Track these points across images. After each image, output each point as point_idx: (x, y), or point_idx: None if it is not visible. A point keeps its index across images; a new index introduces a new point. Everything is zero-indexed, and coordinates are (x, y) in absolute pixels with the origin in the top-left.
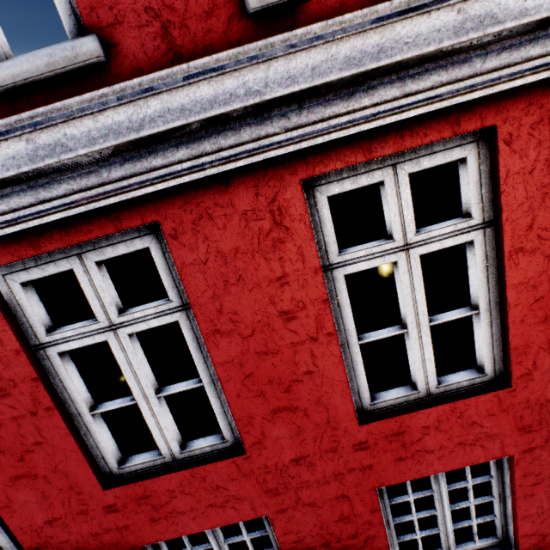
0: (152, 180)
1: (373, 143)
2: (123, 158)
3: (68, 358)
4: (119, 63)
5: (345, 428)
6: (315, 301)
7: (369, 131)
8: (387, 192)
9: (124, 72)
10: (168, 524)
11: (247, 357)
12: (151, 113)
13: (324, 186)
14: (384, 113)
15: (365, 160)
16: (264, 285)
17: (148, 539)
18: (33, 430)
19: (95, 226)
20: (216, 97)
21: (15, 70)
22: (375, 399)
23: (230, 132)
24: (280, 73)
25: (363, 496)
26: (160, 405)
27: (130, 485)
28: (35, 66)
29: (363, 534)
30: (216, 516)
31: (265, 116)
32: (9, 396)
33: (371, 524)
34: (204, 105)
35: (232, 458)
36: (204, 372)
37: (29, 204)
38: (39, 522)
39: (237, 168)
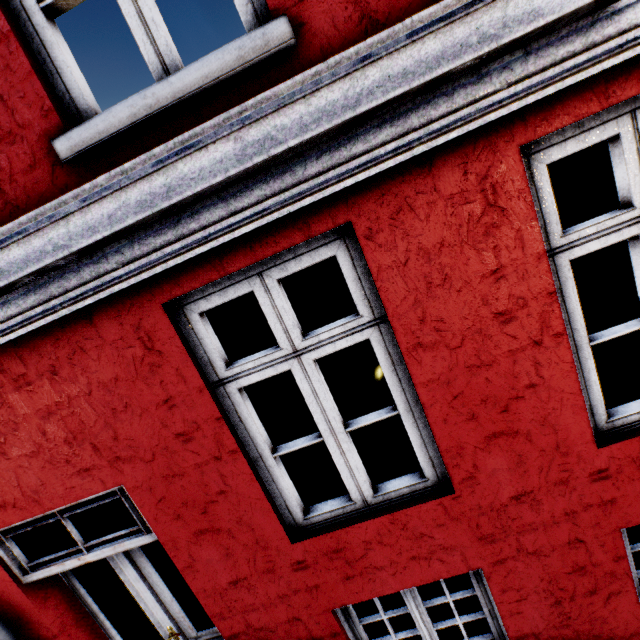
0: (351, 170)
1: (610, 86)
2: (319, 150)
3: (245, 395)
4: (306, 44)
5: (579, 453)
6: (538, 295)
7: (604, 71)
8: (623, 147)
9: (312, 54)
10: (363, 582)
11: (455, 374)
12: (369, 85)
13: (542, 152)
14: (633, 41)
15: (600, 109)
16: (474, 283)
17: (341, 600)
18: (217, 477)
19: (282, 236)
20: (444, 52)
21: (204, 72)
22: (611, 415)
23: (441, 99)
24: (521, 8)
25: (603, 540)
26: (349, 441)
27: (320, 537)
28: (224, 63)
29: (604, 589)
30: (419, 571)
31: (483, 72)
32: (191, 441)
33: (615, 576)
34: (430, 64)
35: (438, 499)
36: (400, 398)
37: (220, 218)
38: (222, 584)
39: (442, 144)
